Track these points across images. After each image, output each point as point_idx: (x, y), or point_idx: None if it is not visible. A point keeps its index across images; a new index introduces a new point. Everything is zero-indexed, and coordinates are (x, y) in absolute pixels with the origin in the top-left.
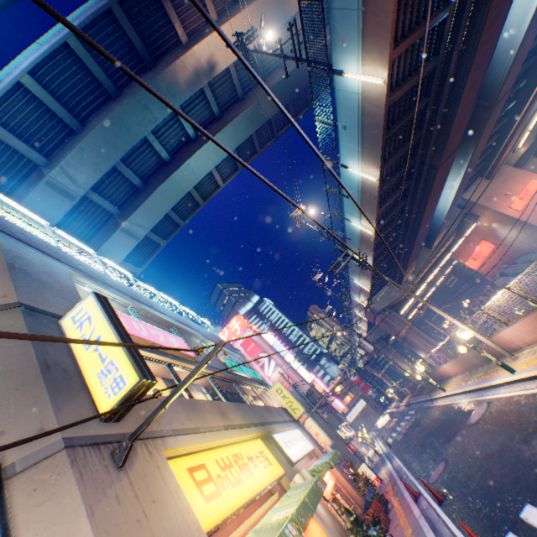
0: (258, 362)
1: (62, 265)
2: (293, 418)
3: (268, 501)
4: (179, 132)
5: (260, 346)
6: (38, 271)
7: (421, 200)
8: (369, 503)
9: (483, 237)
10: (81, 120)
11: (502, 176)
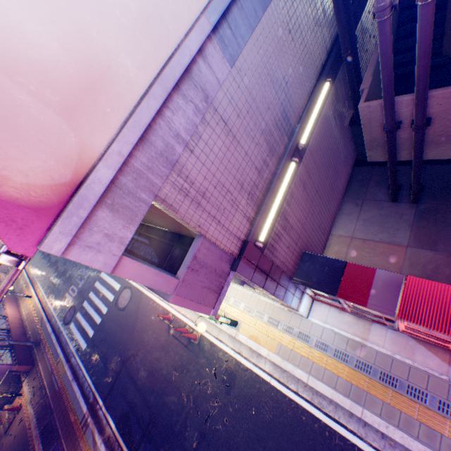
0: None
1: None
2: None
3: None
4: None
5: None
6: None
7: None
8: None
9: None
10: None
11: None
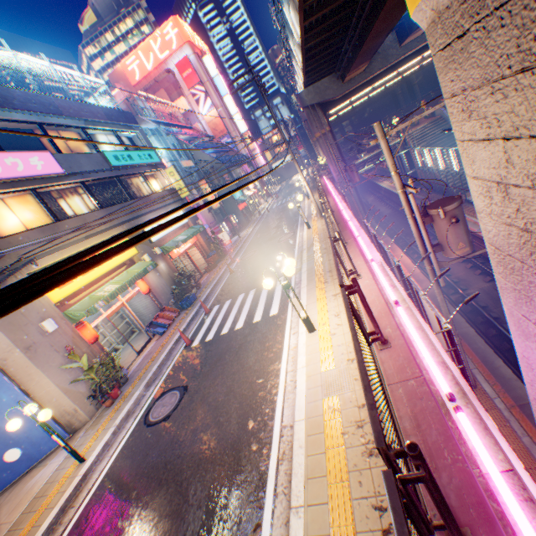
0: (193, 96)
1: None
2: (178, 199)
3: (115, 274)
4: None
5: (199, 76)
6: None
7: (371, 18)
8: (211, 257)
9: None
10: None
11: None
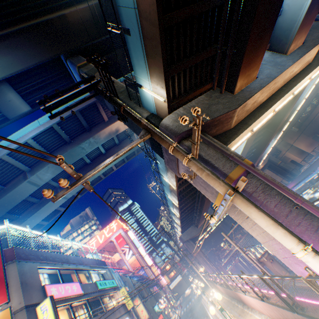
0: (122, 250)
1: (36, 263)
2: (127, 310)
3: None
4: (98, 151)
5: (126, 240)
6: (29, 277)
7: (201, 205)
8: None
9: None
10: (51, 151)
11: None
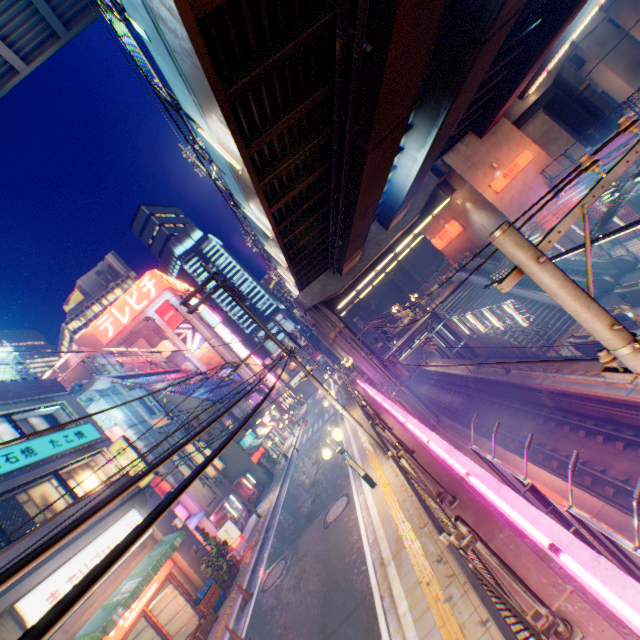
0: (179, 336)
1: None
2: (133, 492)
3: None
4: None
5: (183, 314)
6: None
7: (351, 192)
8: (203, 596)
9: (455, 216)
10: None
11: (497, 137)
